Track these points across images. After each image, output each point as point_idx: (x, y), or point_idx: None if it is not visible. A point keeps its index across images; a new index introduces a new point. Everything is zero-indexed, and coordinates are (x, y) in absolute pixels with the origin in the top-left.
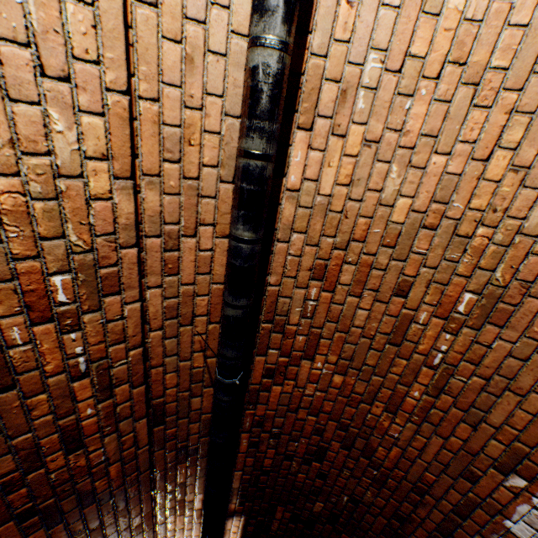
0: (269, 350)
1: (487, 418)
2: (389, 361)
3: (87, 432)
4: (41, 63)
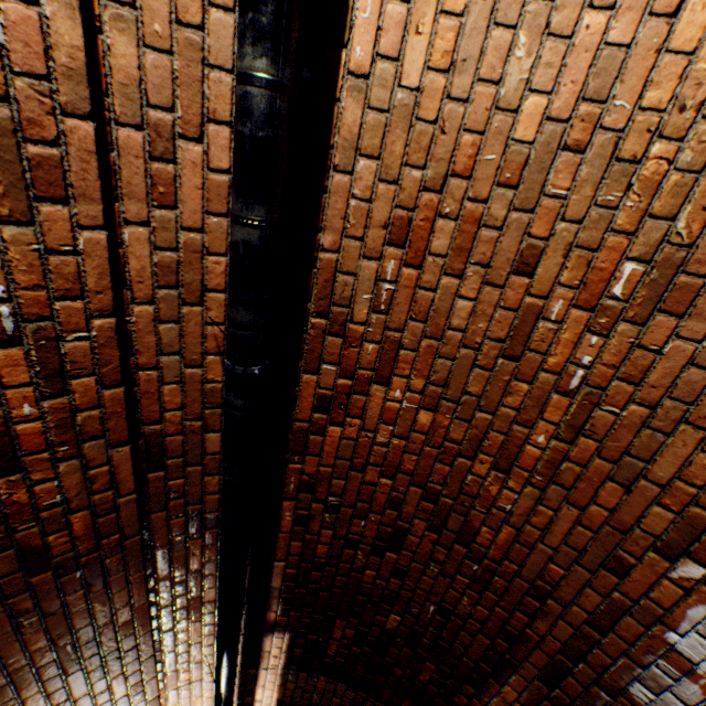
0: (323, 366)
1: (649, 471)
2: (502, 386)
3: (27, 446)
4: None
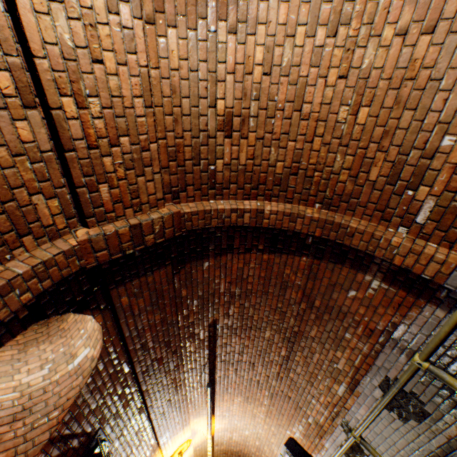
0: None
1: None
2: None
3: None
4: None
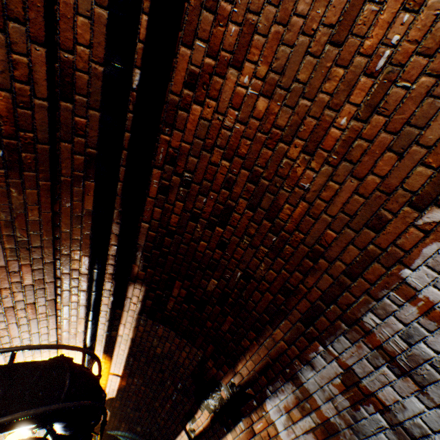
0: (196, 42)
1: (422, 137)
2: (324, 73)
3: None
4: None
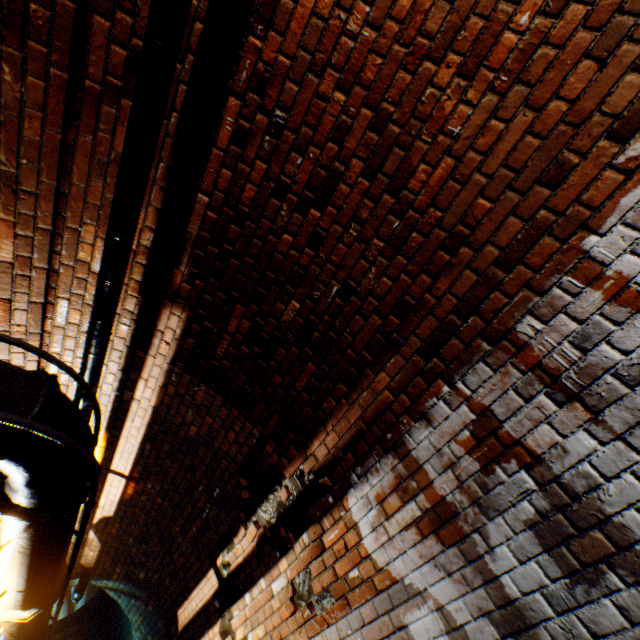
0: None
1: (639, 28)
2: None
3: None
4: None
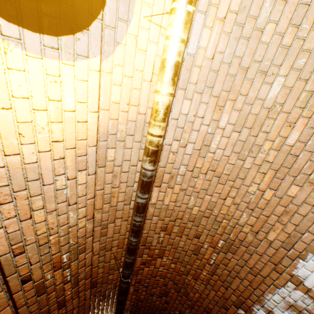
0: (143, 255)
1: (230, 286)
2: (193, 260)
3: (67, 300)
4: (69, 203)
